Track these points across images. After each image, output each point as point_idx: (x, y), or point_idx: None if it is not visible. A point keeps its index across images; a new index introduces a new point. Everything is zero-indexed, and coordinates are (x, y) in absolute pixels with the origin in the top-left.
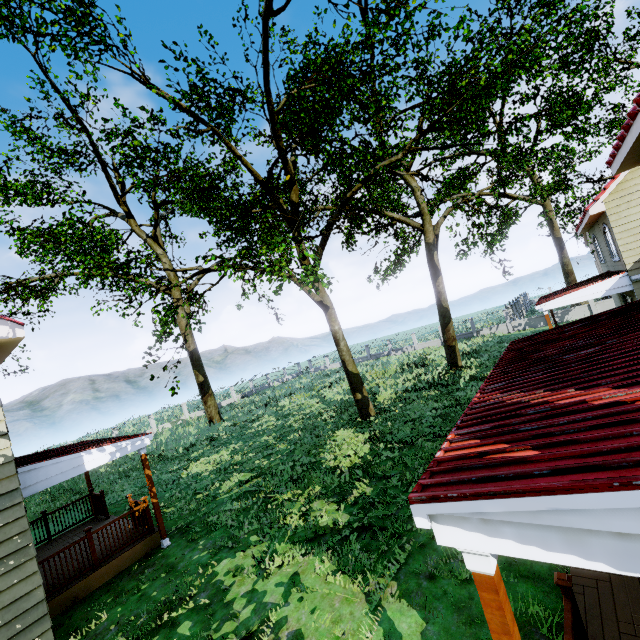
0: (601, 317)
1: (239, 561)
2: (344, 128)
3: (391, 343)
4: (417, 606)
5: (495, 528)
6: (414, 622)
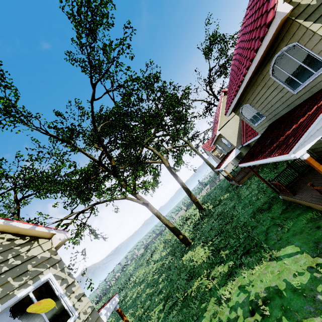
0: (256, 143)
1: (209, 314)
2: (131, 130)
3: (159, 227)
4: (286, 245)
5: (304, 145)
6: (290, 248)
